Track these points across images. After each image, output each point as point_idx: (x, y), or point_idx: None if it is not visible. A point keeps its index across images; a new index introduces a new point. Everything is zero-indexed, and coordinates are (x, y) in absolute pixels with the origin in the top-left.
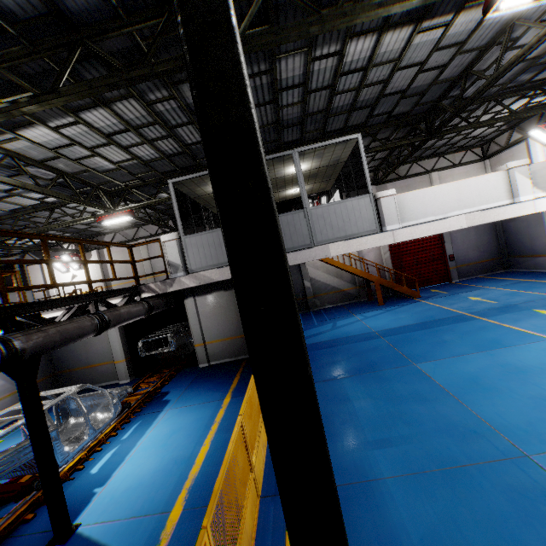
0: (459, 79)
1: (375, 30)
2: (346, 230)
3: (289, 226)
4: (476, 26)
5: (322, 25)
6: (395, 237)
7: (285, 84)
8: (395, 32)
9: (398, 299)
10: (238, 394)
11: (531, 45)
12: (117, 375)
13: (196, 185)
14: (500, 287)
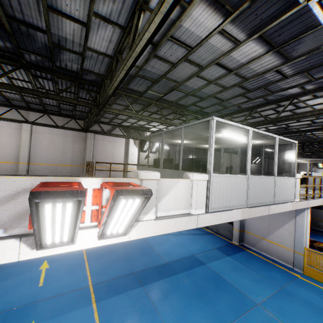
0: None
1: None
2: None
3: None
4: None
5: None
6: None
7: None
8: None
9: None
10: None
11: None
12: None
13: None
14: None
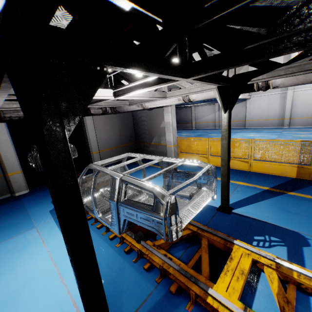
0: None
1: None
2: None
3: None
4: None
5: None
6: None
7: None
8: None
9: None
10: None
11: None
12: (11, 188)
13: None
14: (185, 132)
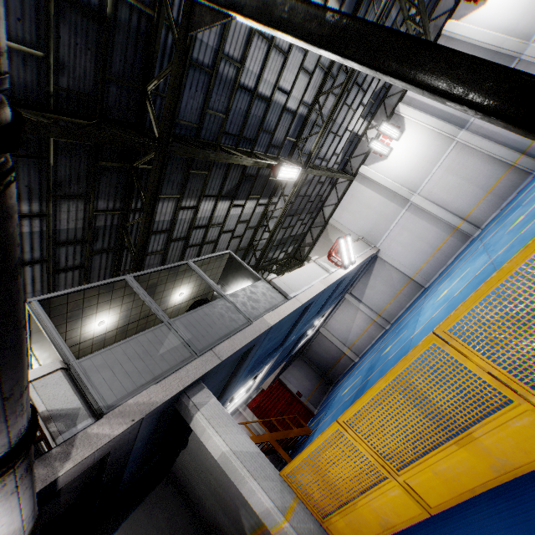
0: (249, 247)
1: (215, 196)
2: (267, 304)
3: (219, 312)
4: (253, 211)
5: (215, 154)
6: (299, 301)
7: (156, 228)
8: (222, 203)
9: (297, 449)
10: None
11: (282, 215)
12: None
13: (65, 317)
14: (347, 381)
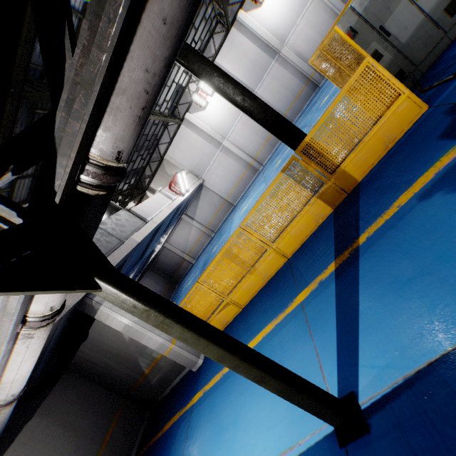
0: None
1: None
2: (131, 227)
3: (95, 237)
4: None
5: None
6: (155, 222)
7: None
8: None
9: None
10: (194, 389)
11: None
12: None
13: None
14: (189, 277)
